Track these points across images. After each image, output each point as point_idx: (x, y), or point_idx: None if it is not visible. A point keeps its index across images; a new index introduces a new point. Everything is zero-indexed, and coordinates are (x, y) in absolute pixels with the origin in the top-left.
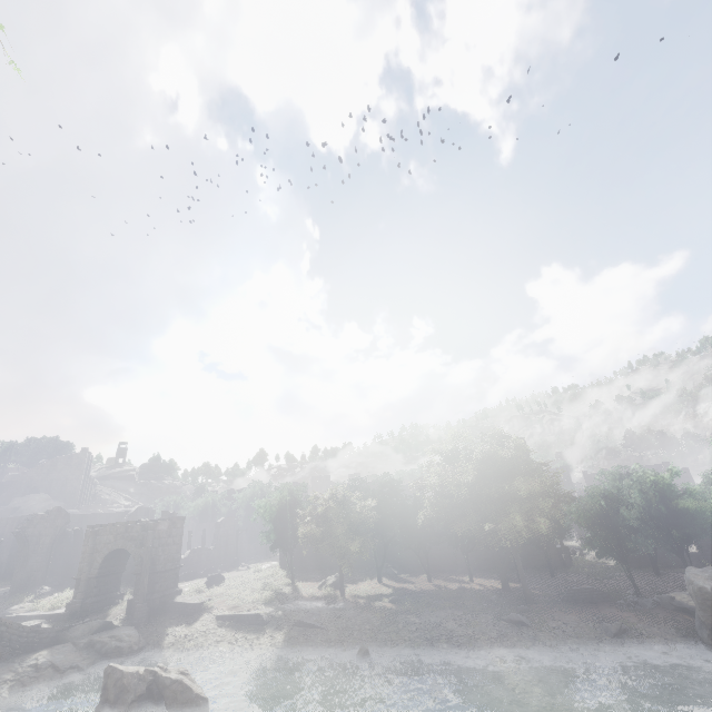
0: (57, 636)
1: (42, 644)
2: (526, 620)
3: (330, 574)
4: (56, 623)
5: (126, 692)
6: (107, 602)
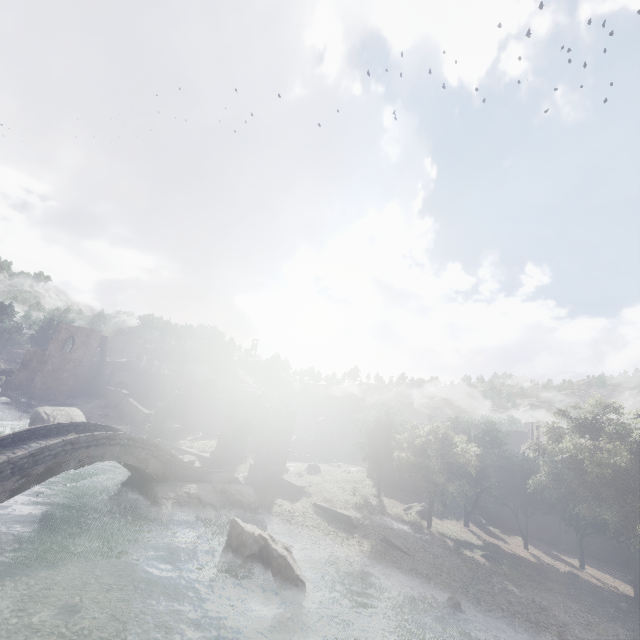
0: (203, 476)
1: (194, 478)
2: None
3: (414, 499)
4: (203, 463)
5: (244, 546)
6: (236, 459)
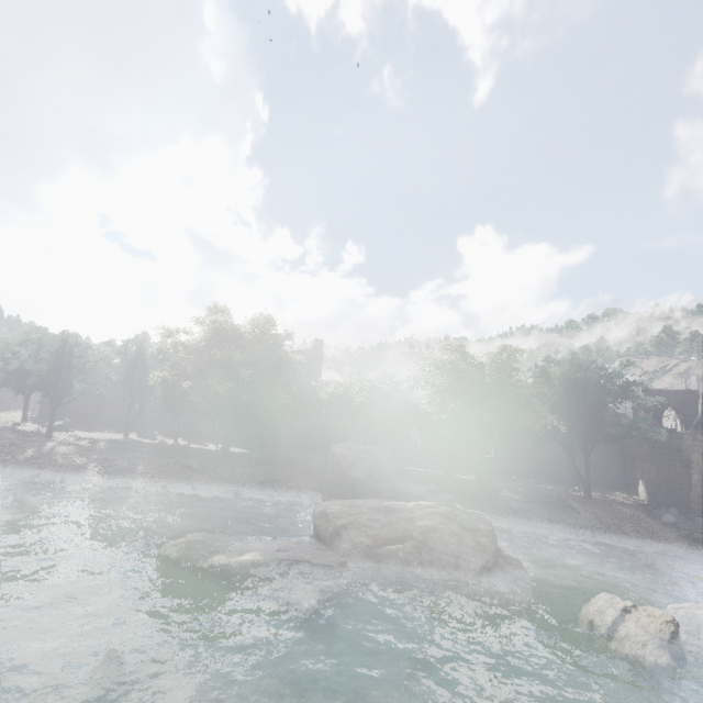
0: None
1: None
2: (199, 466)
3: (80, 425)
4: None
5: None
6: None
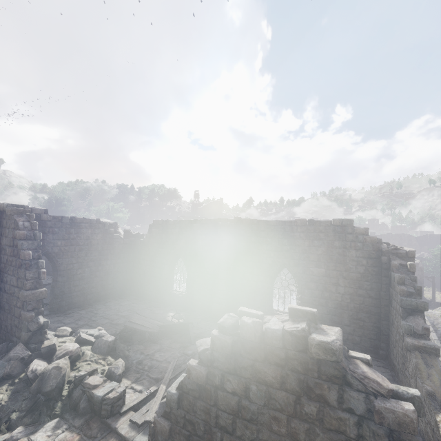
0: None
1: None
2: None
3: None
4: None
5: None
6: None
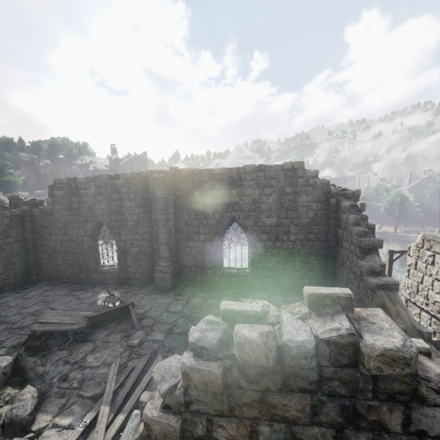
0: None
1: None
2: None
3: None
4: None
5: None
6: None
